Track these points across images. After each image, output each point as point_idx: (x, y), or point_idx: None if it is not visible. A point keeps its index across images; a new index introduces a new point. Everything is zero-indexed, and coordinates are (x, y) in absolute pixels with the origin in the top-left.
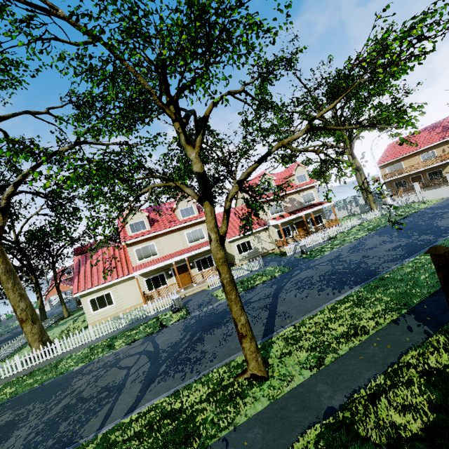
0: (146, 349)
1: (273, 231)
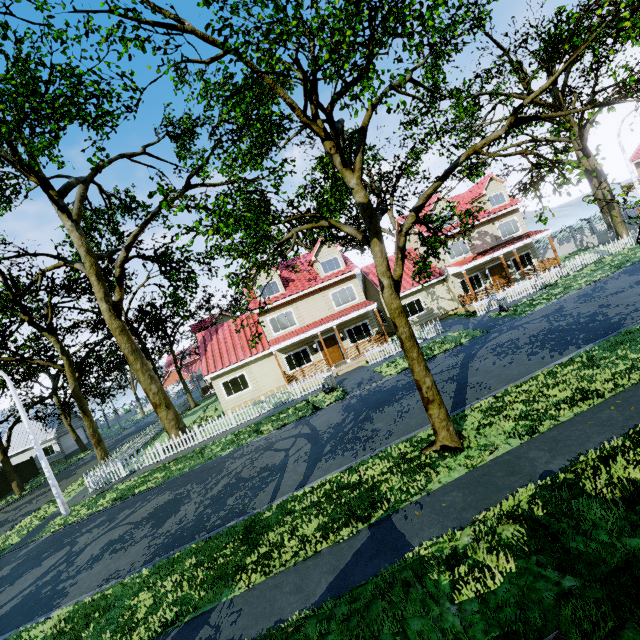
0: (301, 432)
1: (455, 282)
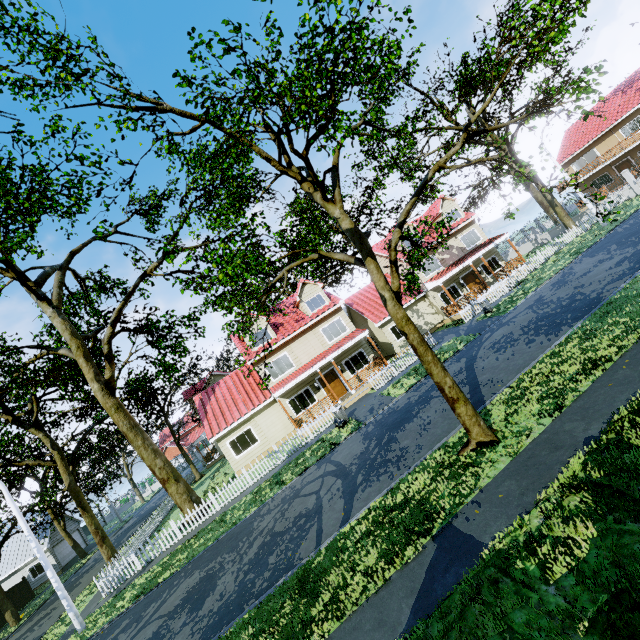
0: (326, 471)
1: (435, 296)
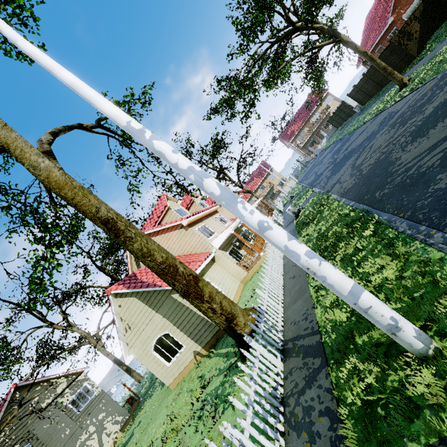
0: (351, 165)
1: None
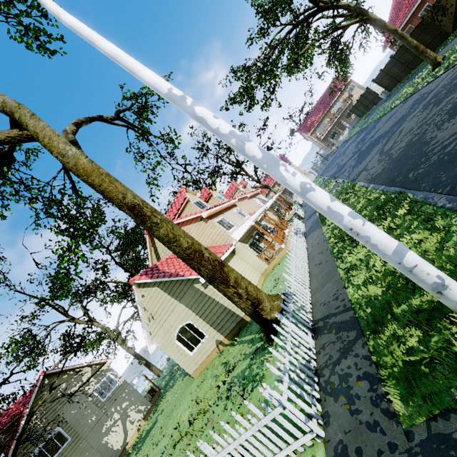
0: (379, 151)
1: (271, 213)
